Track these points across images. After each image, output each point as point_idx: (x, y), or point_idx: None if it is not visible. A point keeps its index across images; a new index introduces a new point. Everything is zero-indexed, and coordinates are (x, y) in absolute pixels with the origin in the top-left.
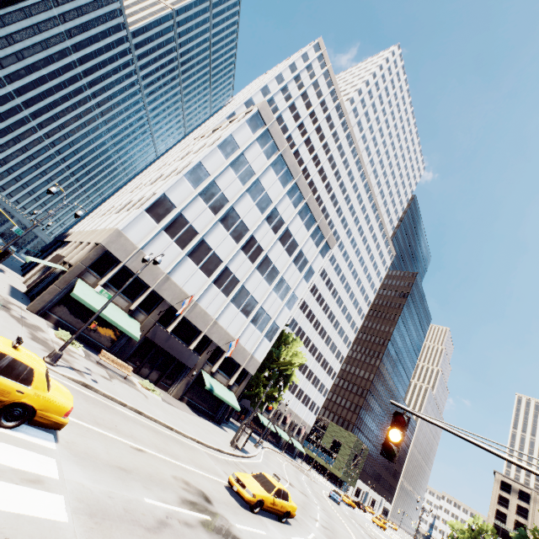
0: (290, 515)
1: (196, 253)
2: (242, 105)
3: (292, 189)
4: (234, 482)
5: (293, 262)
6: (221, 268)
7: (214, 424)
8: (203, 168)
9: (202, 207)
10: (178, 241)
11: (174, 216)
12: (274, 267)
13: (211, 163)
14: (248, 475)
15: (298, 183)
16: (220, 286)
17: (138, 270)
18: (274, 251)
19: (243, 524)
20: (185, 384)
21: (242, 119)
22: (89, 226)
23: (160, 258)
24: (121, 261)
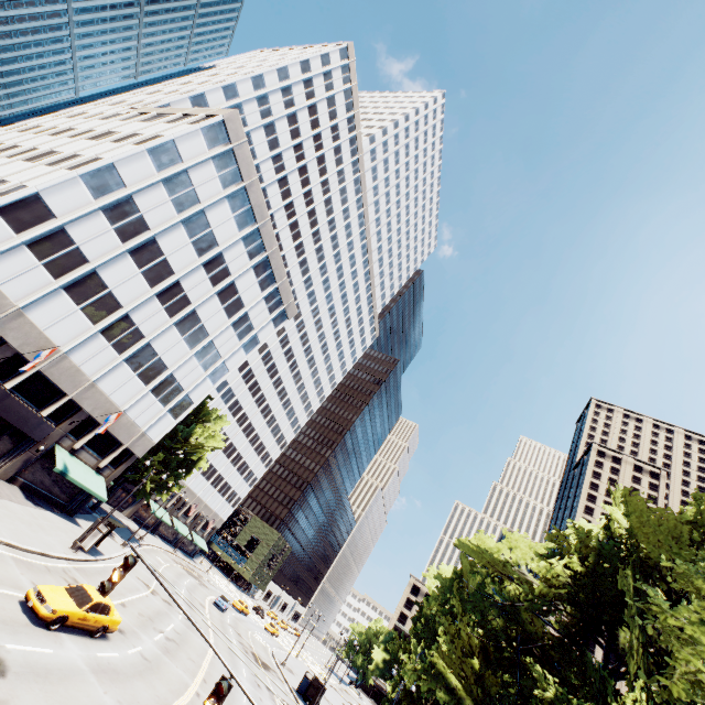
0: (109, 630)
1: (80, 287)
2: (218, 88)
3: (252, 234)
4: (32, 597)
5: (232, 325)
6: (119, 315)
7: (60, 517)
8: (116, 174)
9: (103, 227)
10: (51, 265)
11: (50, 229)
12: (202, 327)
13: (132, 171)
14: (60, 588)
15: (262, 229)
16: (111, 339)
17: None
18: (208, 307)
19: (21, 643)
20: (23, 461)
21: (196, 124)
22: None
23: None
24: None
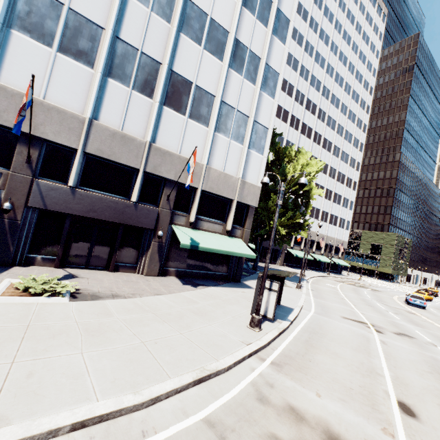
0: None
1: (28, 18)
2: None
3: None
4: None
5: (245, 7)
6: (106, 41)
7: (226, 287)
8: None
9: None
10: None
11: None
12: (213, 23)
13: None
14: None
15: None
16: (126, 81)
17: None
18: None
19: None
20: (156, 253)
21: None
22: None
23: None
24: None
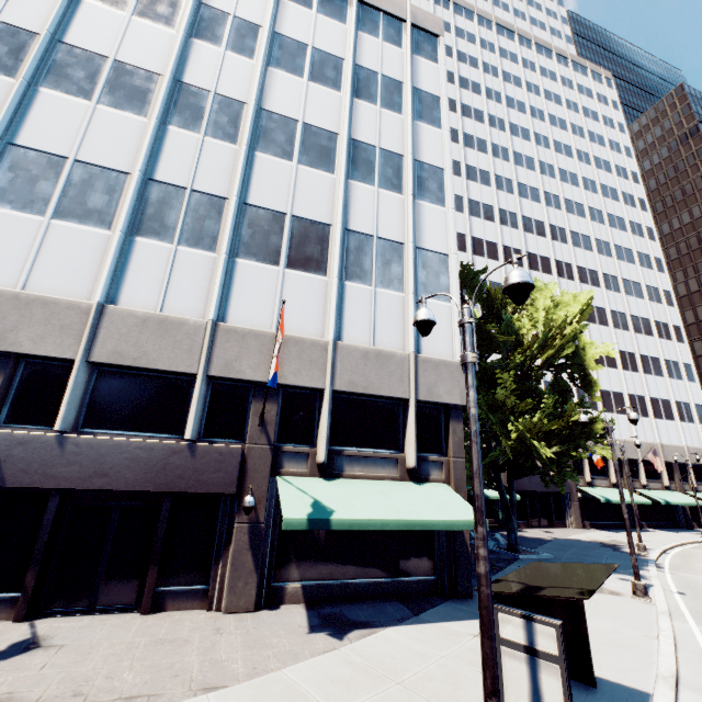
0: None
1: (12, 186)
2: None
3: None
4: None
5: (358, 98)
6: (131, 187)
7: (429, 624)
8: None
9: None
10: None
11: None
12: (309, 129)
13: None
14: None
15: None
16: (167, 236)
17: None
18: (281, 94)
19: None
20: (247, 549)
21: None
22: None
23: None
24: None
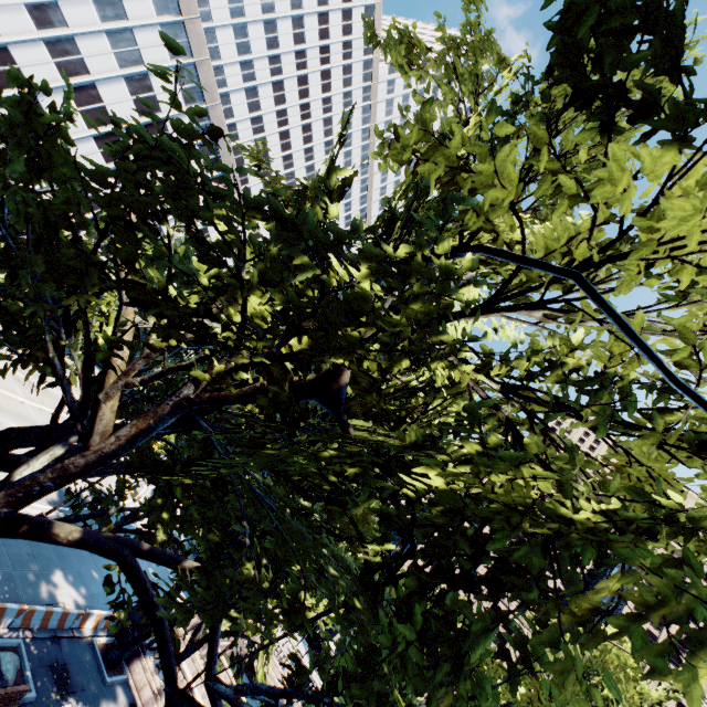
0: None
1: None
2: None
3: None
4: None
5: None
6: None
7: None
8: (59, 12)
9: (44, 58)
10: None
11: None
12: None
13: (75, 14)
14: None
15: (211, 111)
16: None
17: None
18: None
19: None
20: None
21: None
22: None
23: None
24: None
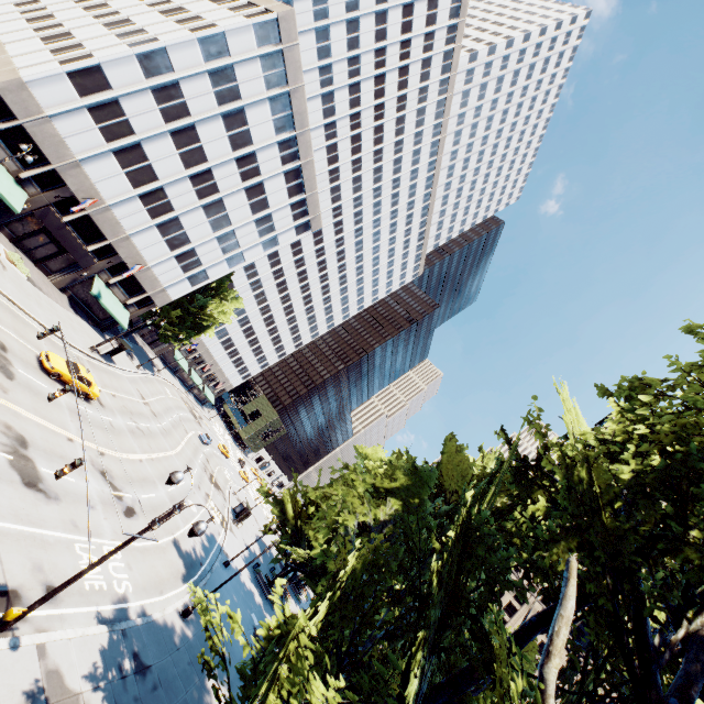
0: (90, 397)
1: (126, 154)
2: None
3: (288, 141)
4: (43, 356)
5: (255, 222)
6: (155, 186)
7: (92, 328)
8: (167, 58)
9: (150, 106)
10: (105, 130)
11: (107, 98)
12: (227, 216)
13: (181, 57)
14: (63, 359)
15: (299, 138)
16: (146, 204)
17: (7, 157)
18: (235, 199)
19: (28, 373)
20: (72, 279)
21: (249, 19)
22: (5, 26)
23: (31, 159)
24: (18, 119)
